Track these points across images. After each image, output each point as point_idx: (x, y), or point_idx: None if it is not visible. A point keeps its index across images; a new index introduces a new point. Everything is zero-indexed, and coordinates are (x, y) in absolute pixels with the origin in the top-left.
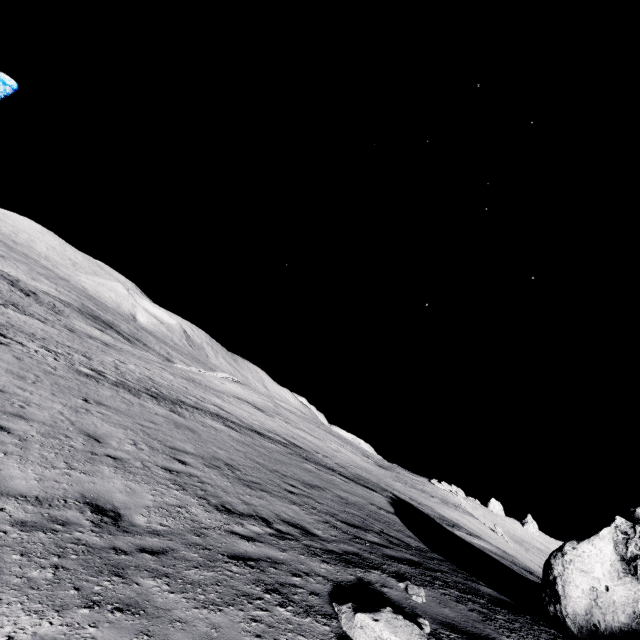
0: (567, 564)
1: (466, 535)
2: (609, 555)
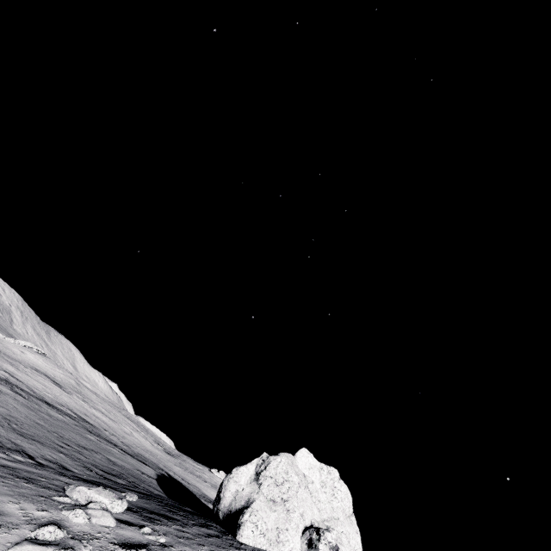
0: (230, 479)
1: None
2: (251, 472)
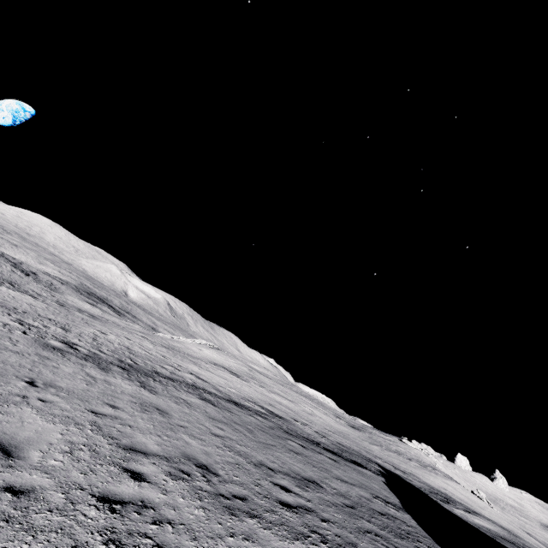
0: None
1: (465, 513)
2: None
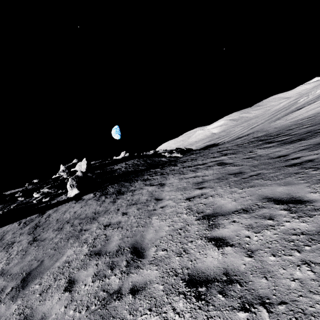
0: None
1: None
2: None
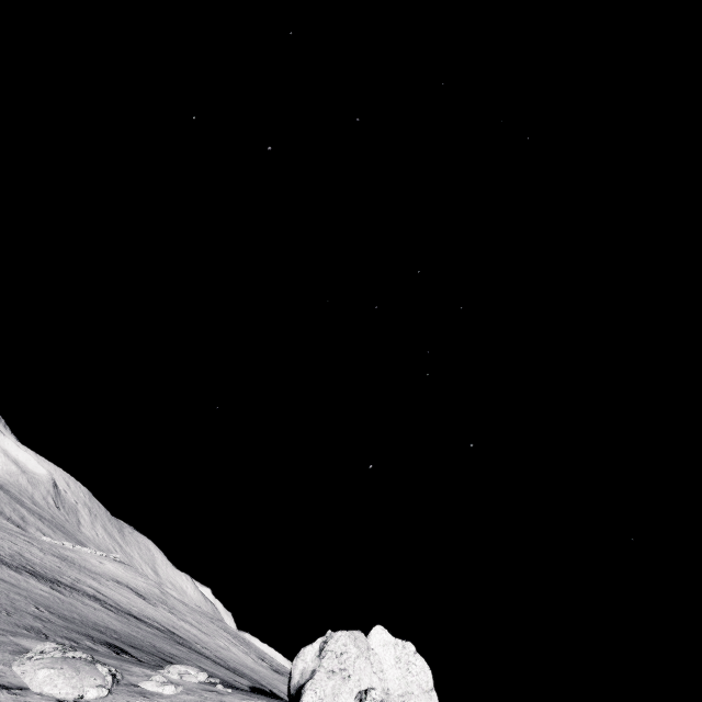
0: (299, 658)
1: None
2: (316, 649)
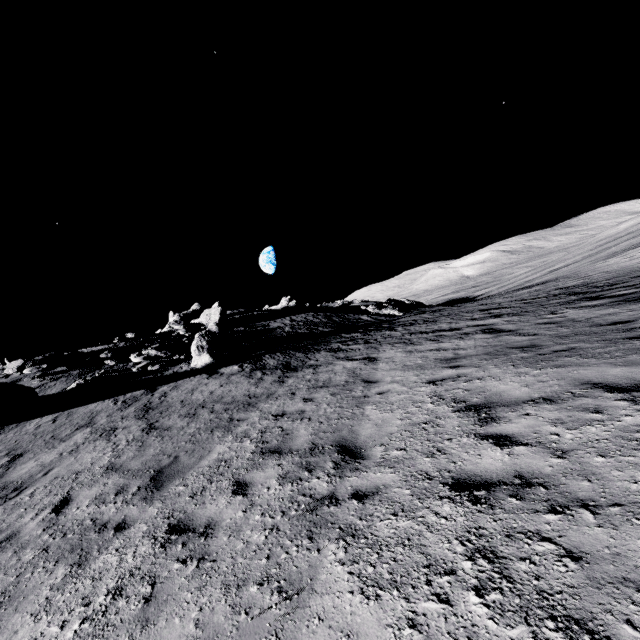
0: None
1: None
2: None
